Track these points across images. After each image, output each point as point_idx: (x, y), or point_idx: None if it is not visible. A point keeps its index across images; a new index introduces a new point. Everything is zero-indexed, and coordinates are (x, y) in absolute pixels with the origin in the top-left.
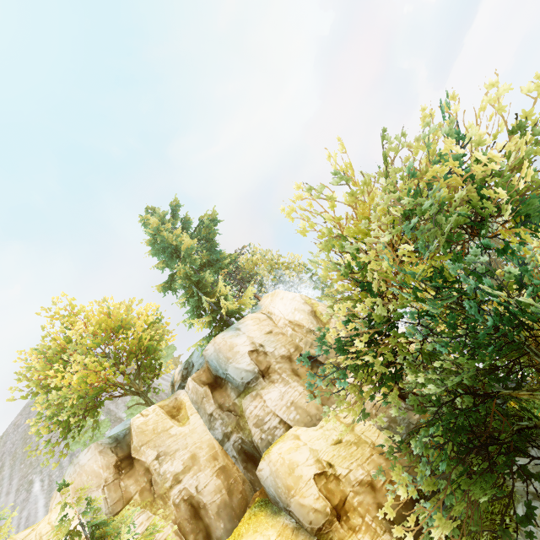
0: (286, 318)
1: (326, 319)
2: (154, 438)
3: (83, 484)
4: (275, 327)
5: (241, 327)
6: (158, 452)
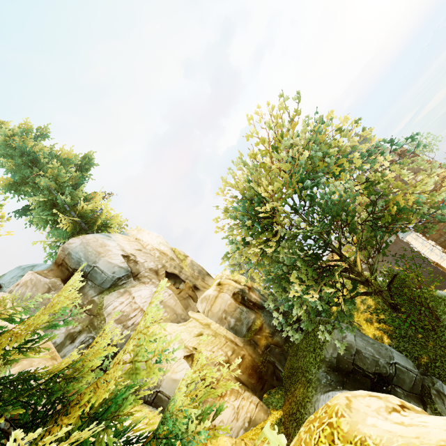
0: (153, 245)
1: (183, 257)
2: None
3: None
4: (144, 248)
5: (113, 237)
6: None
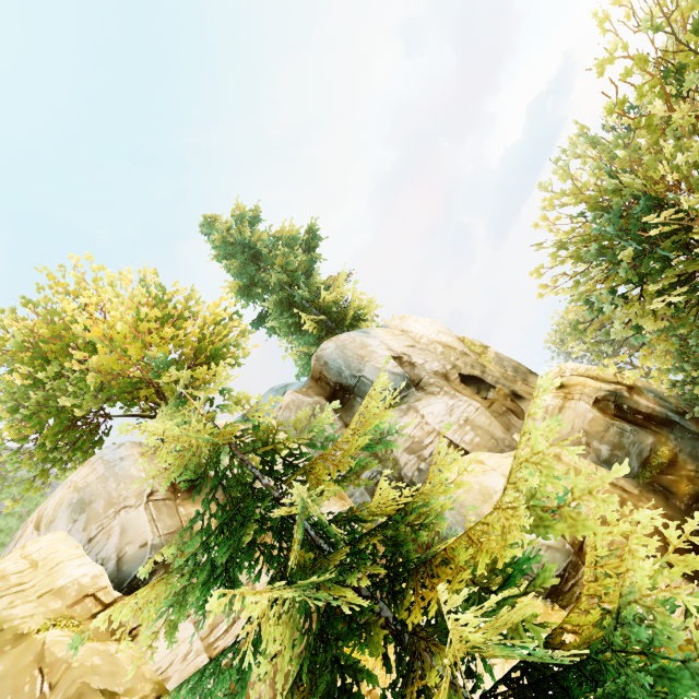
0: (429, 337)
1: (480, 349)
2: None
3: (107, 494)
4: (418, 342)
5: (372, 334)
6: None
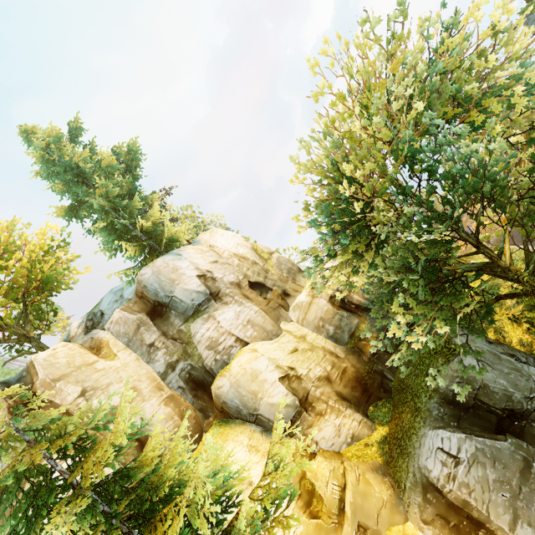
0: (230, 251)
1: (267, 255)
2: (75, 372)
3: None
4: (220, 257)
5: (184, 255)
6: (83, 387)
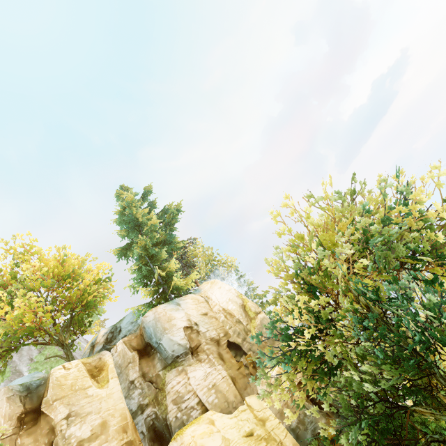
0: (221, 305)
1: (253, 314)
2: (70, 394)
3: None
4: (210, 311)
5: (182, 303)
6: (70, 411)
